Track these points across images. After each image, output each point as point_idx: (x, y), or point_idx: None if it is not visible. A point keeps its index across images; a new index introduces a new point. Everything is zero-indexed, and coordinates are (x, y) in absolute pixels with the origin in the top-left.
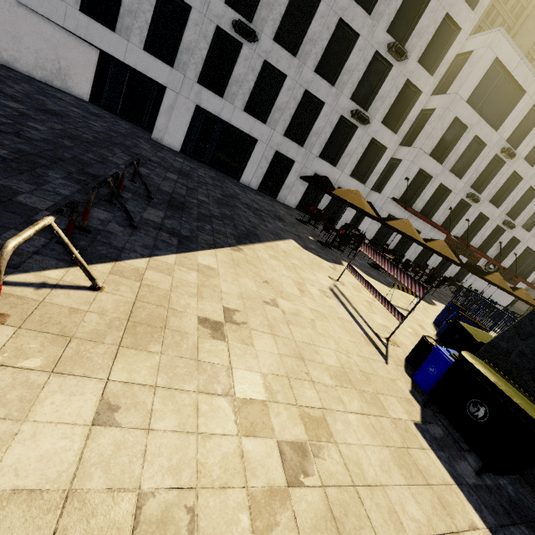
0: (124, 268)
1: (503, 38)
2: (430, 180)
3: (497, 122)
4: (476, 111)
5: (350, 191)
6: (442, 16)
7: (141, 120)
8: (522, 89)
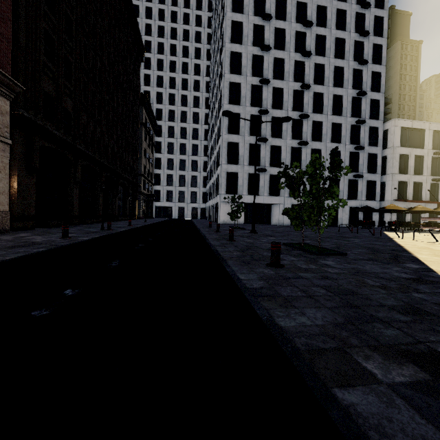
0: (393, 237)
1: (398, 120)
2: (406, 183)
3: (421, 145)
4: (407, 147)
5: (390, 206)
6: (368, 128)
7: (263, 221)
8: (422, 129)
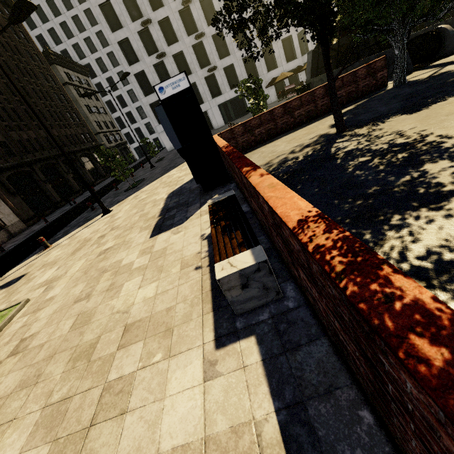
0: None
1: None
2: None
3: None
4: None
5: (280, 76)
6: None
7: None
8: None
